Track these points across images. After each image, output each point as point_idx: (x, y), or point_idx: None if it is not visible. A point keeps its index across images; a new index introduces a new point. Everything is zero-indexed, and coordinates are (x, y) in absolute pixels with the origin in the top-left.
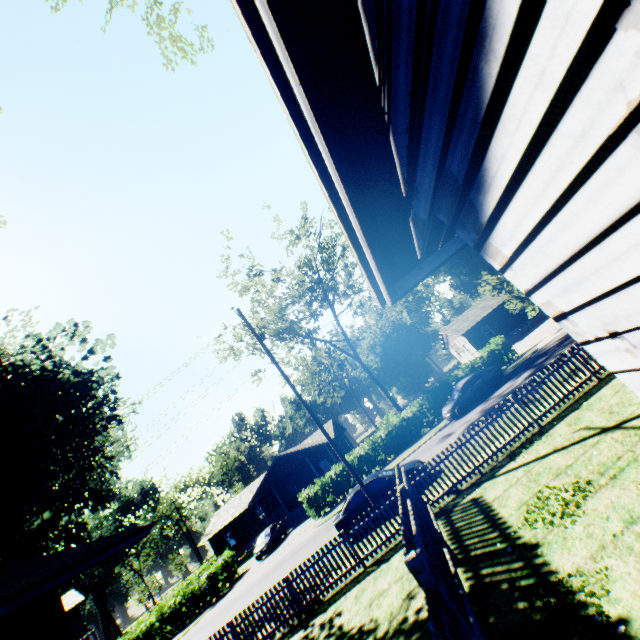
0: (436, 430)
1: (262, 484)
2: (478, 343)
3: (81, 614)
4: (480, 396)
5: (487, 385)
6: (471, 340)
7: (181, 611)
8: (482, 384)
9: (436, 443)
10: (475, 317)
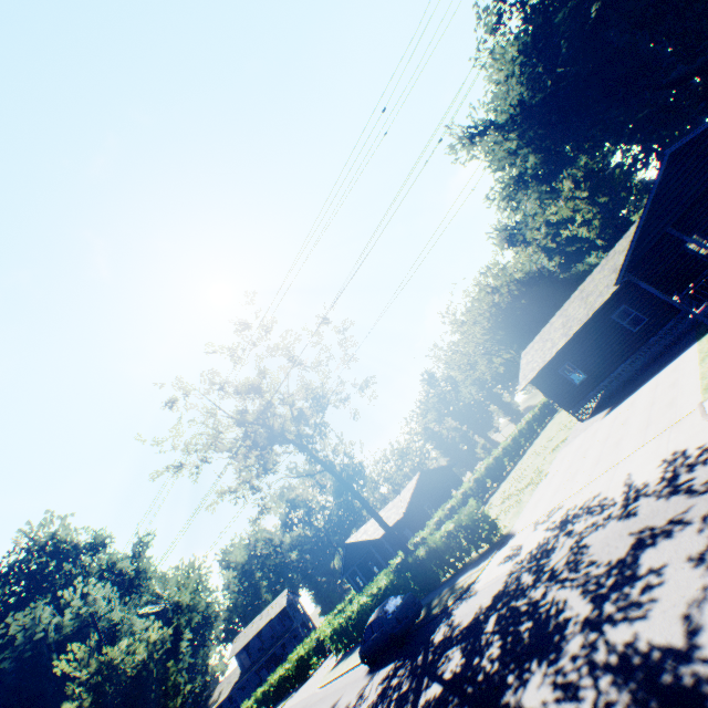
0: None
1: (346, 562)
2: (558, 393)
3: (289, 613)
4: (384, 651)
5: (388, 641)
6: (546, 389)
7: (290, 678)
8: (382, 638)
9: None
10: (548, 349)
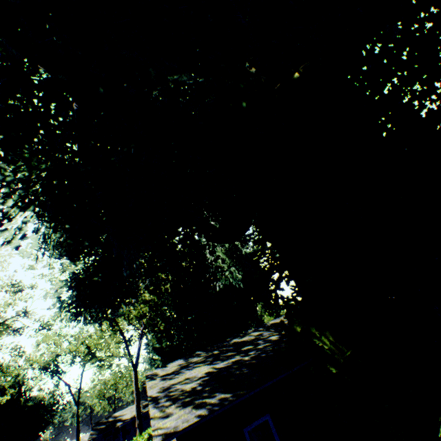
0: None
1: None
2: None
3: None
4: None
5: None
6: None
7: None
8: None
9: None
10: None
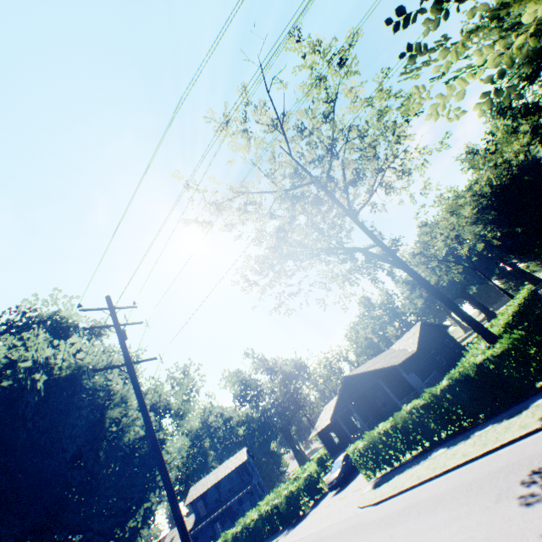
0: (541, 419)
1: (339, 401)
2: None
3: (248, 468)
4: None
5: None
6: None
7: (272, 518)
8: None
9: (515, 488)
10: None
